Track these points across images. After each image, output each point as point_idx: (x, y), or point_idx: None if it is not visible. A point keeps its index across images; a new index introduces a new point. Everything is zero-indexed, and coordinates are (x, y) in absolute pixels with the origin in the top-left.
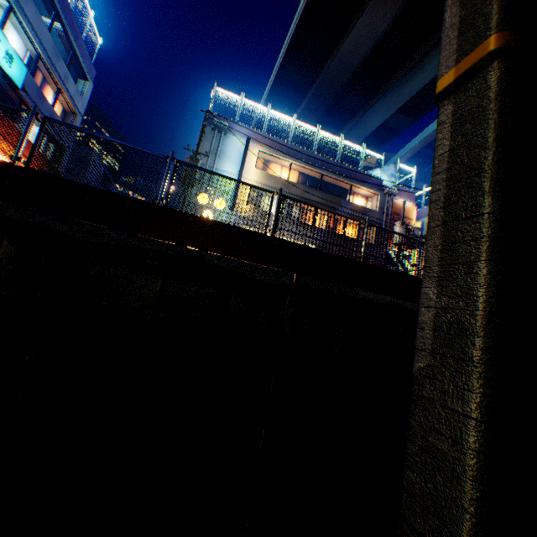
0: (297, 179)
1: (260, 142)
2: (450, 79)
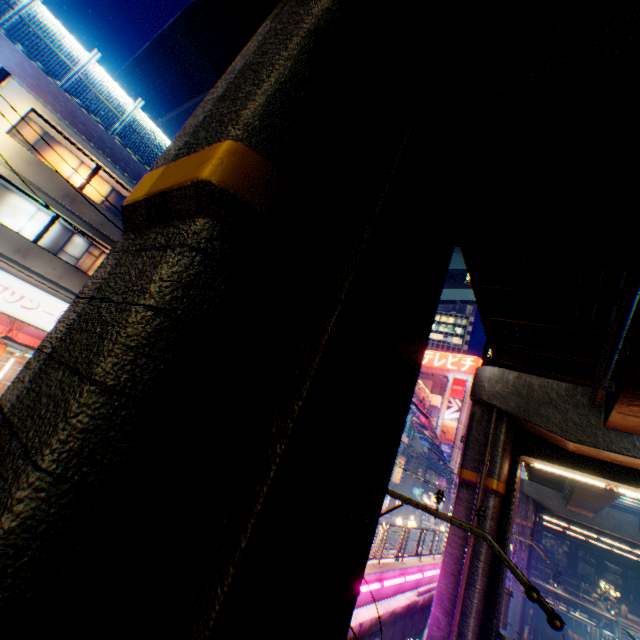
0: (108, 198)
1: (45, 96)
2: (148, 187)
